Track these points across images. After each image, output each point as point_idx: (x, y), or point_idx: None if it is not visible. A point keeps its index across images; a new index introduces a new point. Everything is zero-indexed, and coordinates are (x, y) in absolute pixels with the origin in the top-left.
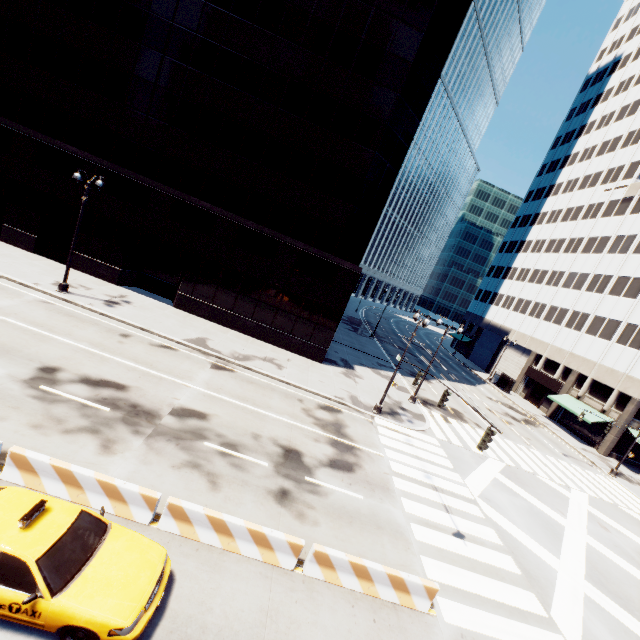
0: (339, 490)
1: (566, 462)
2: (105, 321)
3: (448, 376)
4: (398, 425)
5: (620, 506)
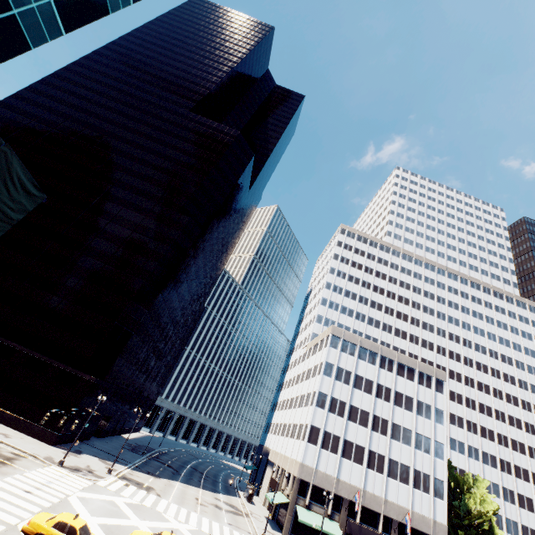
0: None
1: (220, 524)
2: None
3: (193, 483)
4: (69, 472)
5: None
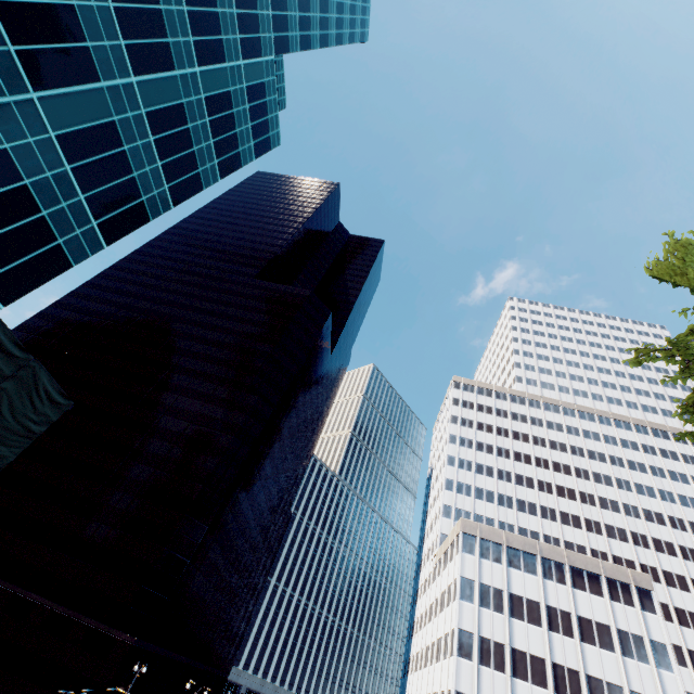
0: None
1: None
2: None
3: None
4: None
5: None
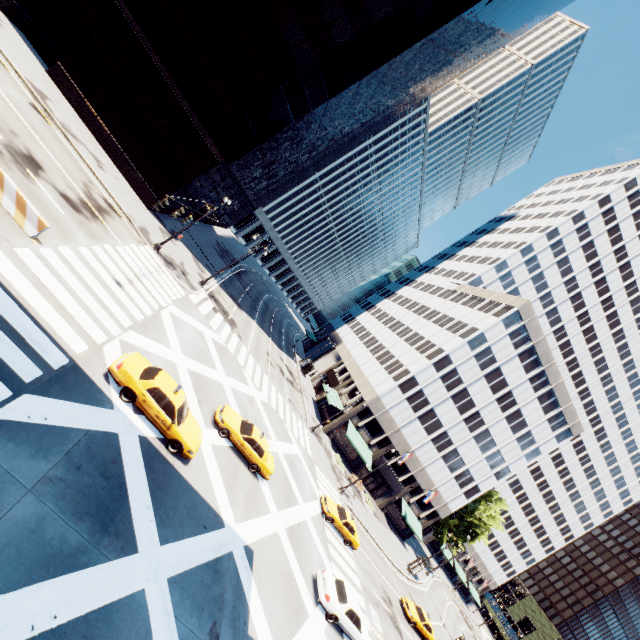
0: (49, 196)
1: (284, 399)
2: None
3: (265, 329)
4: (163, 265)
5: (286, 425)
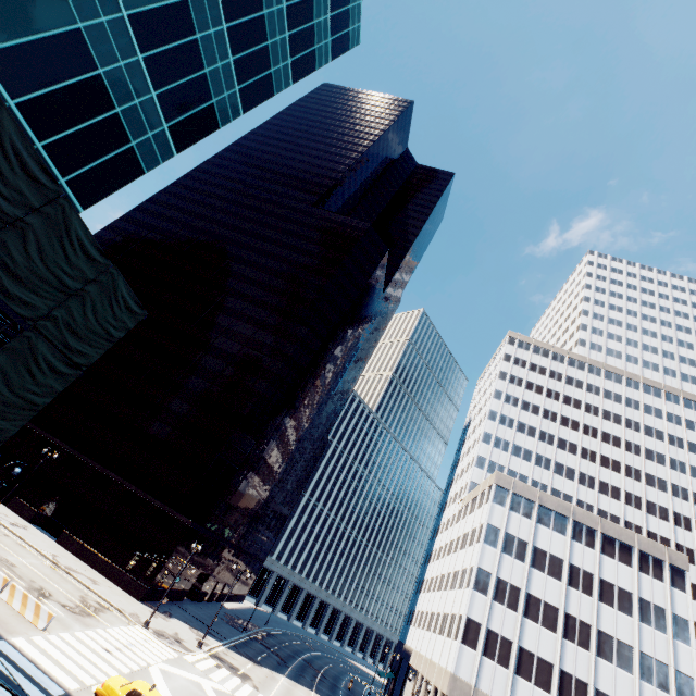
0: (54, 607)
1: None
2: (2, 528)
3: (303, 682)
4: (154, 636)
5: None
